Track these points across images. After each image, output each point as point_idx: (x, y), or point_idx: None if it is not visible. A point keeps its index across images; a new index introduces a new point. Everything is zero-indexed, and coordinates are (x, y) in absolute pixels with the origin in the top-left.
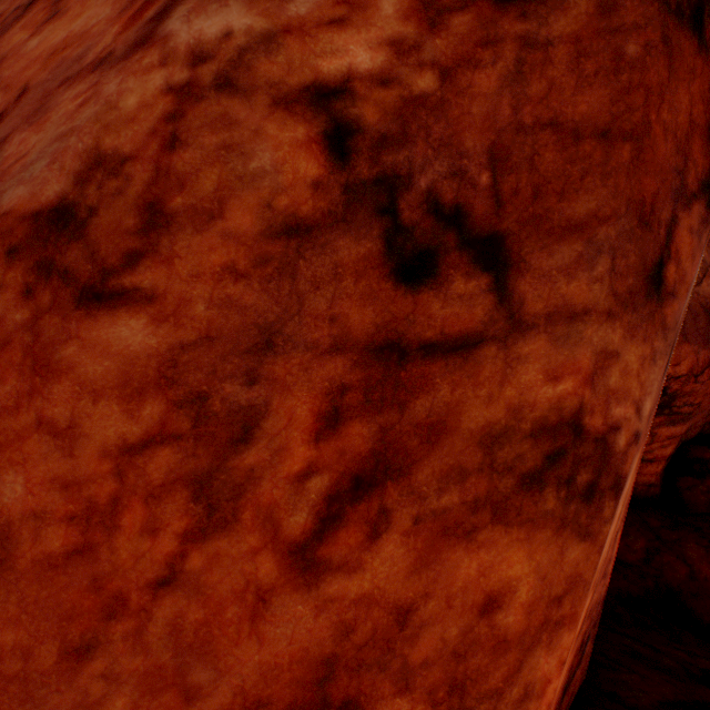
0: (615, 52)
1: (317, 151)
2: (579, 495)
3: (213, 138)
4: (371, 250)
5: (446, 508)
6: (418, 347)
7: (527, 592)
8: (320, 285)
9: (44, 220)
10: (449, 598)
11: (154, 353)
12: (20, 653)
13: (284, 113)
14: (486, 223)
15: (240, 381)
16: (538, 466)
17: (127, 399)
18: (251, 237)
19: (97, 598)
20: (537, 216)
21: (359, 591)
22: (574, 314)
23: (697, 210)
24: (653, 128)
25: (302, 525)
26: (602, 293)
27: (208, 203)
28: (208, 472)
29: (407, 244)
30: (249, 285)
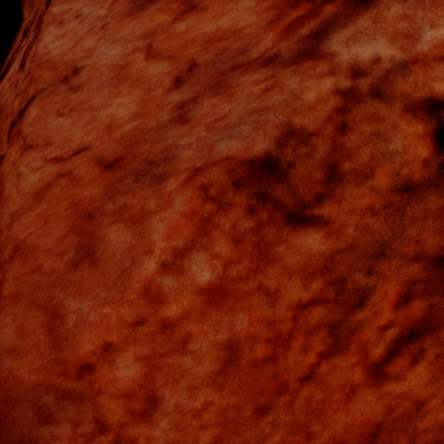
0: None
1: (429, 142)
2: None
3: (368, 127)
4: None
5: None
6: None
7: None
8: (414, 221)
9: (256, 166)
10: (443, 398)
11: (322, 253)
12: (235, 409)
13: (410, 115)
14: None
15: (363, 272)
16: None
17: (304, 278)
18: (384, 191)
19: (274, 383)
20: None
21: (400, 391)
22: None
23: None
24: None
25: (379, 353)
26: None
27: (363, 168)
28: (337, 321)
29: None
30: (377, 219)
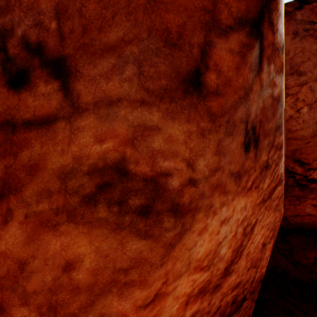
0: None
1: None
2: (134, 212)
3: None
4: None
5: (42, 211)
6: (22, 123)
7: (90, 263)
8: None
9: None
10: (46, 260)
11: None
12: None
13: None
14: (56, 51)
15: None
16: (93, 192)
17: None
18: None
19: None
20: (86, 44)
21: (0, 250)
22: (112, 102)
23: (237, 38)
24: None
25: None
26: (133, 88)
27: None
28: None
29: (13, 67)
30: None
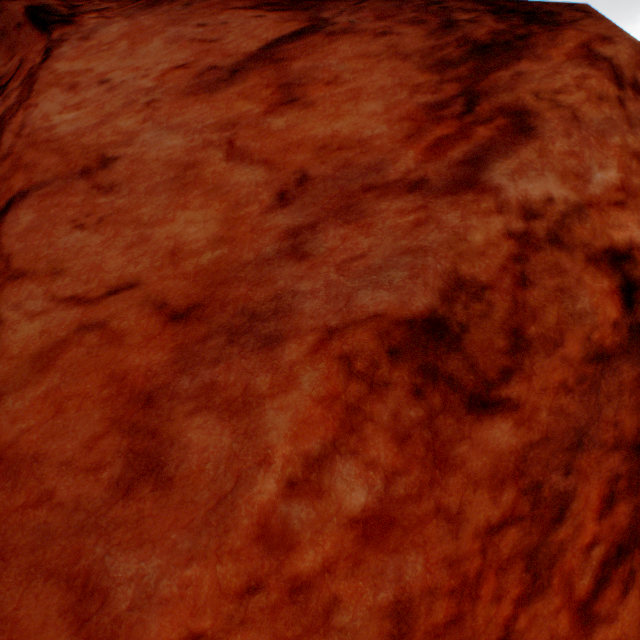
0: None
1: (616, 300)
2: None
3: (550, 281)
4: (638, 373)
5: None
6: None
7: None
8: (609, 398)
9: (418, 327)
10: None
11: (513, 450)
12: None
13: (593, 268)
14: None
15: (560, 471)
16: None
17: (492, 488)
18: (576, 361)
19: None
20: None
21: (613, 637)
22: None
23: None
24: None
25: (585, 586)
26: None
27: (551, 333)
28: (535, 546)
29: None
30: (571, 397)
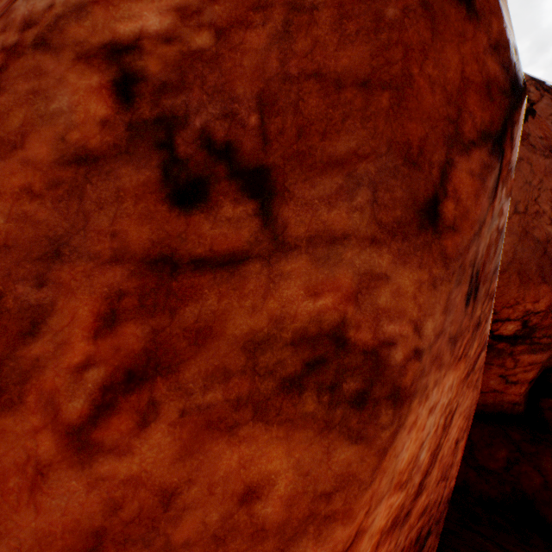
0: (375, 15)
1: (107, 95)
2: (348, 401)
3: (26, 85)
4: (150, 177)
5: (211, 404)
6: (190, 261)
7: (286, 486)
8: (104, 206)
9: None
10: (212, 486)
11: None
12: None
13: (84, 66)
14: (254, 157)
15: (31, 283)
16: (298, 372)
17: None
18: (47, 165)
19: None
20: (301, 153)
21: (129, 473)
22: (334, 238)
23: (478, 156)
24: (417, 80)
25: (79, 410)
26: (364, 221)
27: (13, 136)
28: None
29: (182, 173)
30: (43, 204)
